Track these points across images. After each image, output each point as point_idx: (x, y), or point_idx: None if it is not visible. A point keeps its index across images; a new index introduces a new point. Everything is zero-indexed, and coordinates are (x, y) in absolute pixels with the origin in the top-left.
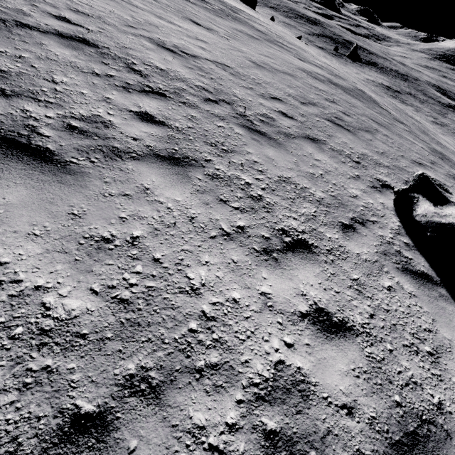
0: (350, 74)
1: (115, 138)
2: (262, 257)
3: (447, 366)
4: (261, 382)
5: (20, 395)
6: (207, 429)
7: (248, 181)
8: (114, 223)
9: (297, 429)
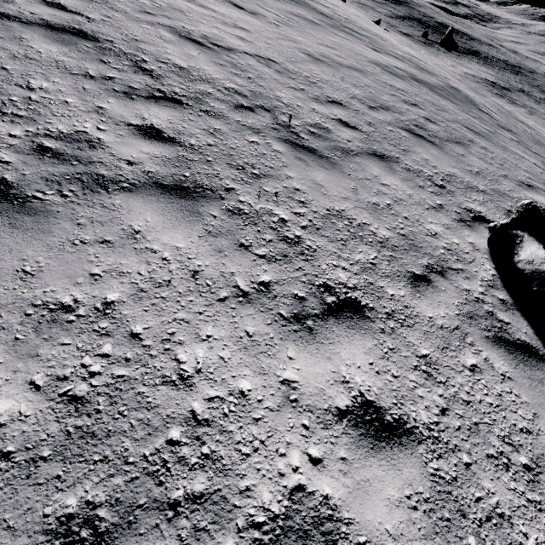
0: (441, 67)
1: (102, 162)
2: (291, 326)
3: None
4: (266, 521)
5: None
6: None
7: (283, 217)
8: (82, 283)
9: None
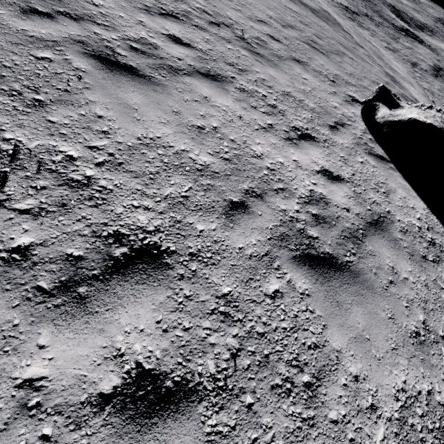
0: None
1: (166, 58)
2: (288, 142)
3: (393, 198)
4: (305, 197)
5: (205, 193)
6: (287, 211)
7: (264, 94)
8: (200, 118)
9: (325, 214)
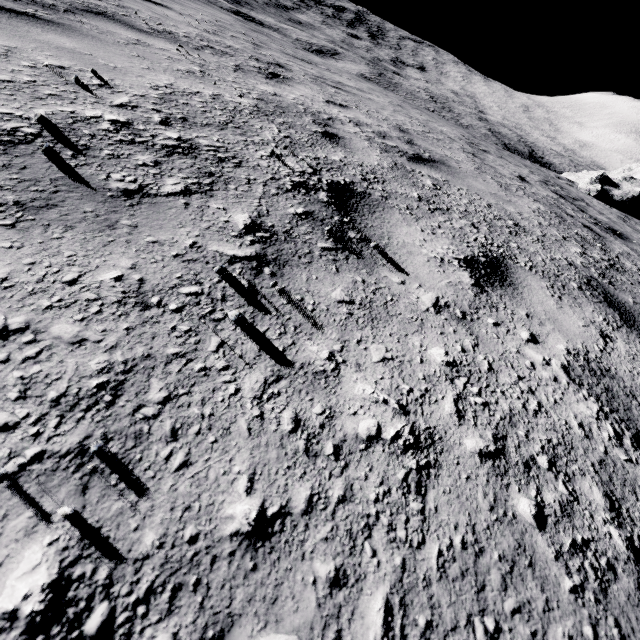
0: None
1: None
2: None
3: None
4: None
5: None
6: None
7: None
8: None
9: None
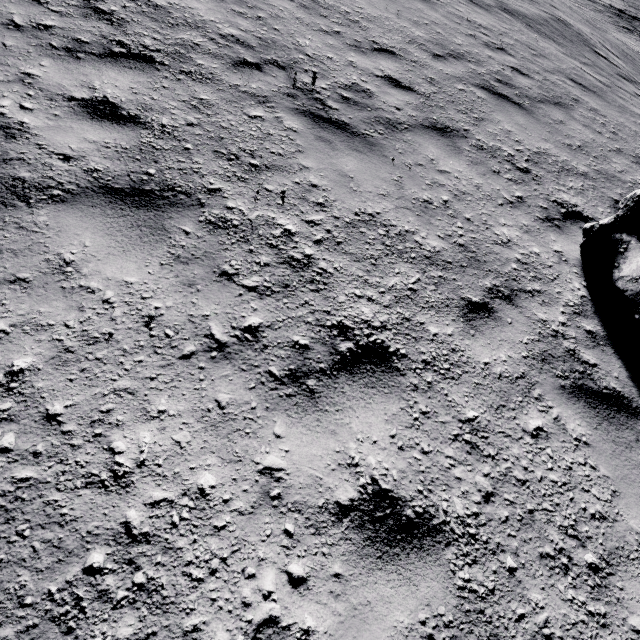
0: None
1: (24, 159)
2: (284, 389)
3: (624, 592)
4: None
5: None
6: None
7: (290, 228)
8: None
9: None
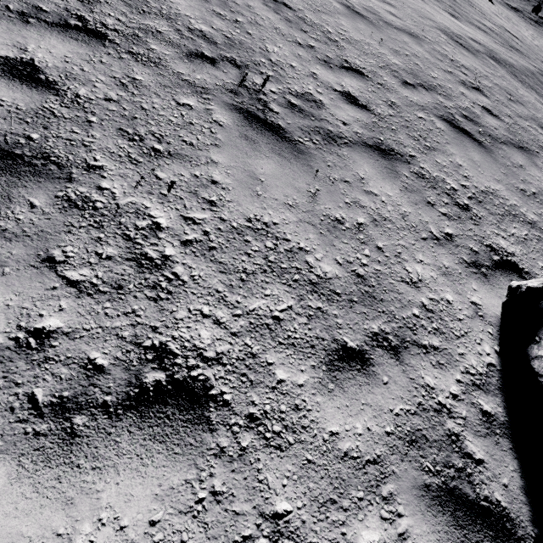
0: None
1: None
2: (36, 423)
3: None
4: None
5: None
6: None
7: (160, 222)
8: None
9: None
